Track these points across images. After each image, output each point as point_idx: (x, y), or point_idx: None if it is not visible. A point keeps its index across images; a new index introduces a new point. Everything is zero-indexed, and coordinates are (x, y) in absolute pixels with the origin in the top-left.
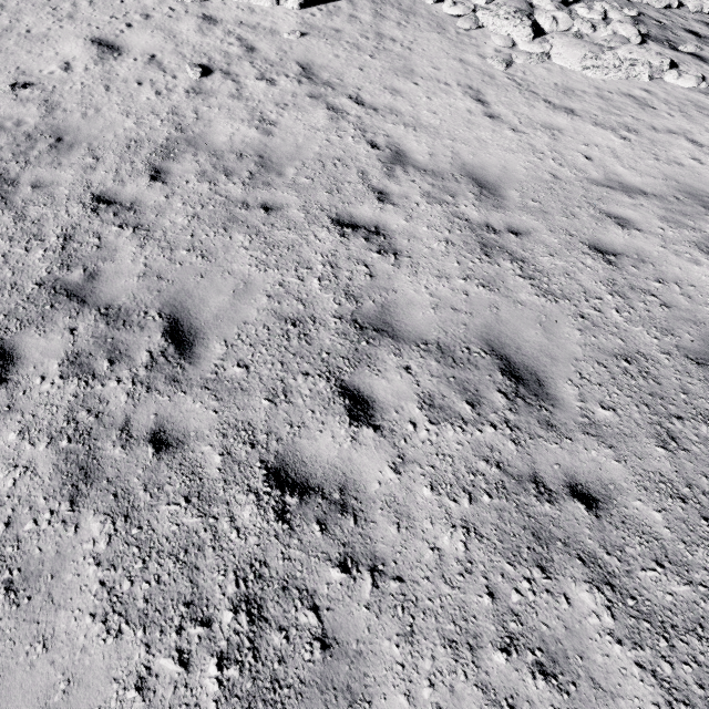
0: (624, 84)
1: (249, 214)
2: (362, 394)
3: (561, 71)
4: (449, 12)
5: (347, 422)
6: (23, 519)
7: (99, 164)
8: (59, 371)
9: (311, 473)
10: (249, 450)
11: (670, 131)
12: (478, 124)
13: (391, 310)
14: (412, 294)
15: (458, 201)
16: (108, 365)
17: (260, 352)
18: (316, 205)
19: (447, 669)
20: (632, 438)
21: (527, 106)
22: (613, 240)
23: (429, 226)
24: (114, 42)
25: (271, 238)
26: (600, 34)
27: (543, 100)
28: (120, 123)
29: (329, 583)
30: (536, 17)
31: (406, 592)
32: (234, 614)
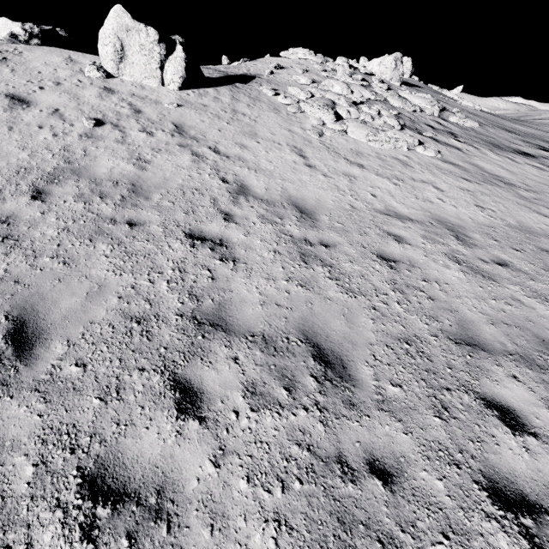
0: (393, 152)
1: (115, 228)
2: (193, 386)
3: (354, 141)
4: (282, 102)
5: (174, 416)
6: None
7: None
8: None
9: (130, 476)
10: (68, 456)
11: (423, 181)
12: (300, 170)
13: (226, 307)
14: (245, 293)
15: (284, 221)
16: None
17: (101, 350)
18: (173, 222)
19: None
20: (415, 410)
21: (333, 161)
22: (393, 251)
23: (262, 240)
24: (26, 98)
25: (131, 248)
26: (377, 122)
27: (343, 158)
28: (15, 154)
29: None
30: (337, 109)
31: None
32: None
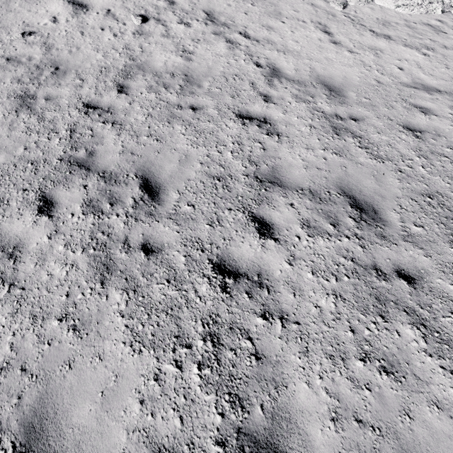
0: (424, 17)
1: (183, 112)
2: (265, 221)
3: (380, 9)
4: None
5: (257, 237)
6: (76, 292)
7: (84, 83)
8: (81, 210)
9: (239, 266)
10: (201, 253)
11: None
12: (326, 48)
13: (278, 170)
14: (291, 160)
15: (316, 100)
16: (109, 206)
17: (200, 197)
18: (224, 105)
19: (329, 370)
20: (434, 243)
21: (359, 35)
22: (418, 123)
23: (298, 117)
24: (82, 2)
25: (199, 127)
26: None
27: (369, 30)
28: (93, 56)
29: (256, 325)
30: None
31: (302, 330)
32: (203, 342)
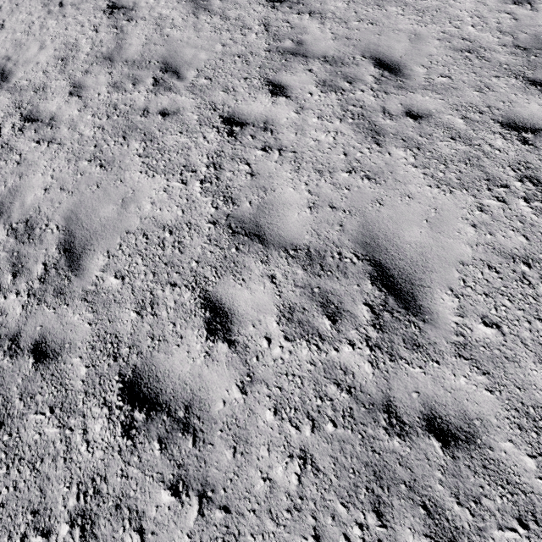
0: None
1: None
2: None
3: None
4: None
5: None
6: (353, 152)
7: None
8: (318, 90)
9: (534, 123)
10: (480, 115)
11: None
12: None
13: None
14: None
15: None
16: (348, 84)
17: (453, 69)
18: None
19: None
20: None
21: None
22: None
23: None
24: None
25: (419, 6)
26: None
27: None
28: None
29: None
30: None
31: None
32: (521, 183)
